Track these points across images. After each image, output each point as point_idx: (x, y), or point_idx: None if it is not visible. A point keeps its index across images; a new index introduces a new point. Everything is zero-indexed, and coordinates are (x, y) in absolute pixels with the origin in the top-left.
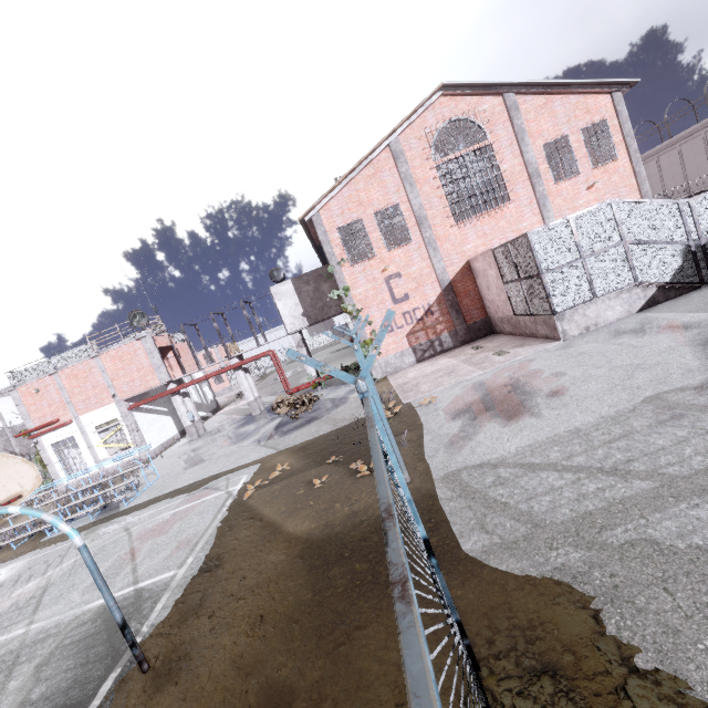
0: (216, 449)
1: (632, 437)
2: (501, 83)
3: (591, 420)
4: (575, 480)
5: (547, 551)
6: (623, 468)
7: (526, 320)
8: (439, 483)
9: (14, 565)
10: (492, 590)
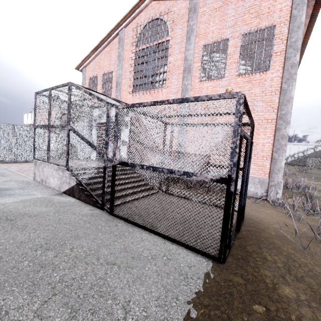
0: None
1: None
2: None
3: None
4: None
5: None
6: None
7: None
8: None
9: None
10: None
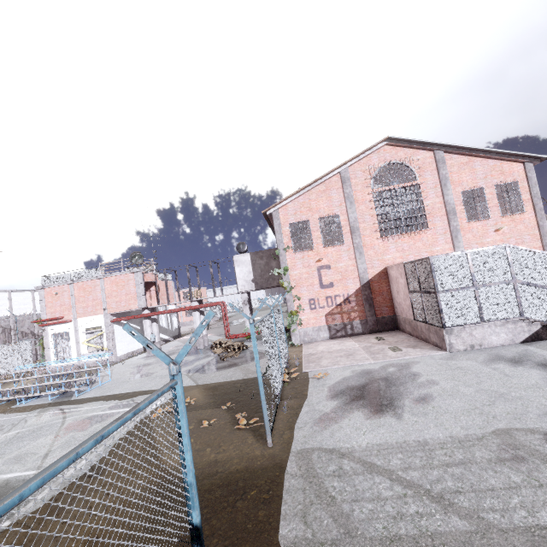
0: (158, 369)
1: (469, 467)
2: (433, 143)
3: (440, 437)
4: (401, 495)
5: None
6: (448, 498)
7: (422, 326)
8: (293, 457)
9: None
10: None
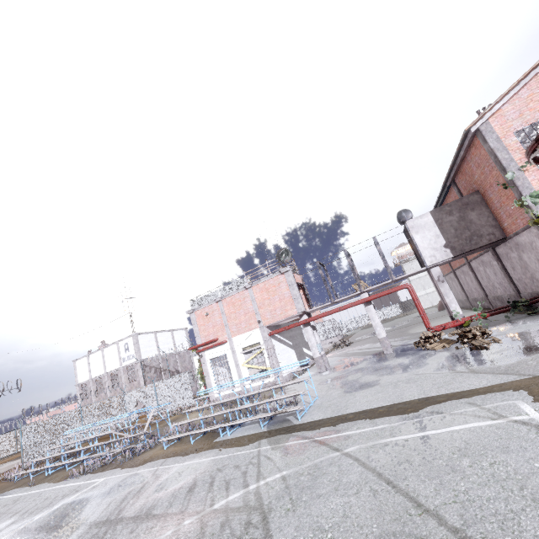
0: (372, 377)
1: None
2: None
3: None
4: None
5: None
6: None
7: None
8: None
9: (199, 461)
10: None
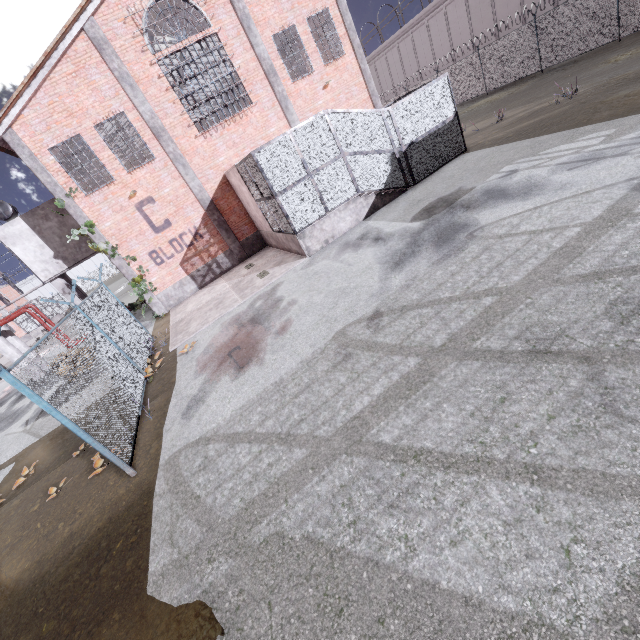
0: None
1: (312, 388)
2: None
3: (293, 367)
4: (258, 454)
5: (205, 566)
6: (294, 432)
7: (281, 237)
8: (161, 472)
9: None
10: (146, 638)
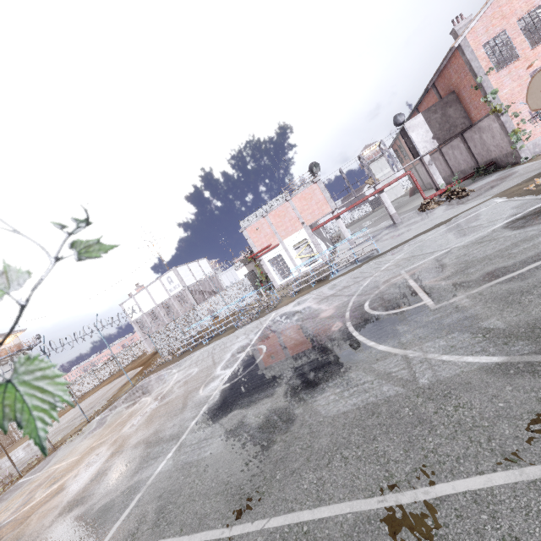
0: (403, 230)
1: None
2: None
3: None
4: None
5: None
6: None
7: None
8: None
9: (338, 280)
10: None
